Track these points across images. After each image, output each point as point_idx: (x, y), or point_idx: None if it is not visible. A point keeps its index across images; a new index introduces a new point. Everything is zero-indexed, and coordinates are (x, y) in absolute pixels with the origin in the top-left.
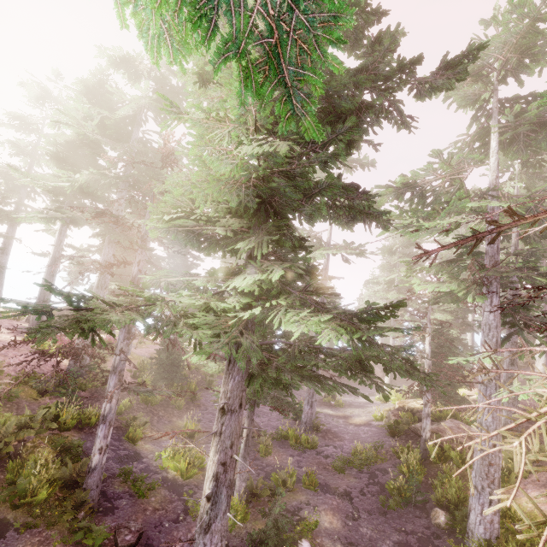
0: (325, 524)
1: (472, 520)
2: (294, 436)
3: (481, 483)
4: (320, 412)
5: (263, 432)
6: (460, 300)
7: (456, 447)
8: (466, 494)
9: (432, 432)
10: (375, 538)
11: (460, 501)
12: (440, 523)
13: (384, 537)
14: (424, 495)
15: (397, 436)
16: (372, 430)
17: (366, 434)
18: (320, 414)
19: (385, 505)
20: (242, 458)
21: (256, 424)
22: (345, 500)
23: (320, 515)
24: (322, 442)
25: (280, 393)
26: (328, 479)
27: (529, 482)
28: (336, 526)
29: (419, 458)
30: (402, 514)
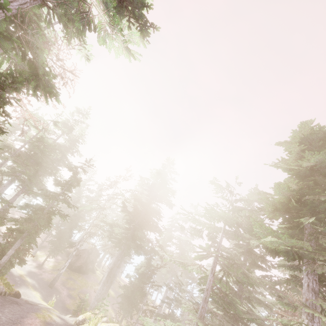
0: None
1: None
2: None
3: None
4: None
5: None
6: None
7: None
8: None
9: None
10: None
11: None
12: None
13: None
14: None
15: None
16: None
17: None
18: None
19: None
20: None
21: None
22: None
23: None
24: None
25: None
26: None
27: None
28: None
29: None
30: None
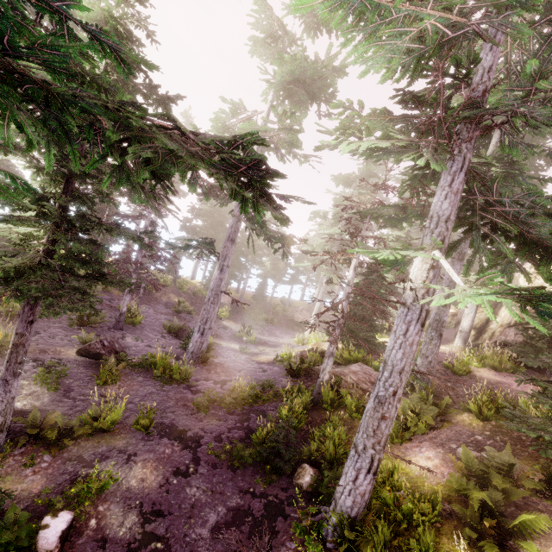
0: (131, 482)
1: (340, 488)
2: (164, 365)
3: (364, 442)
4: (219, 344)
5: (120, 355)
6: (405, 219)
7: (355, 393)
8: (346, 450)
9: (334, 375)
10: (203, 504)
11: (337, 458)
12: (303, 484)
13: (218, 501)
14: (295, 447)
15: (296, 377)
16: (272, 368)
17: (263, 372)
18: (223, 348)
19: (242, 456)
20: (0, 380)
21: (119, 346)
22: (188, 448)
23: (133, 469)
24: (203, 375)
25: (76, 282)
26: (180, 420)
27: (426, 439)
28: (148, 486)
29: (307, 402)
30: (260, 470)
